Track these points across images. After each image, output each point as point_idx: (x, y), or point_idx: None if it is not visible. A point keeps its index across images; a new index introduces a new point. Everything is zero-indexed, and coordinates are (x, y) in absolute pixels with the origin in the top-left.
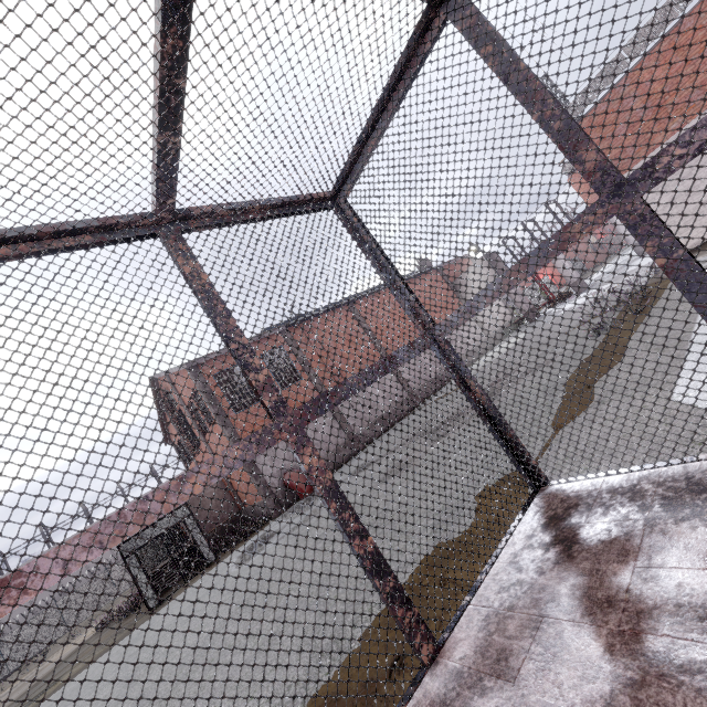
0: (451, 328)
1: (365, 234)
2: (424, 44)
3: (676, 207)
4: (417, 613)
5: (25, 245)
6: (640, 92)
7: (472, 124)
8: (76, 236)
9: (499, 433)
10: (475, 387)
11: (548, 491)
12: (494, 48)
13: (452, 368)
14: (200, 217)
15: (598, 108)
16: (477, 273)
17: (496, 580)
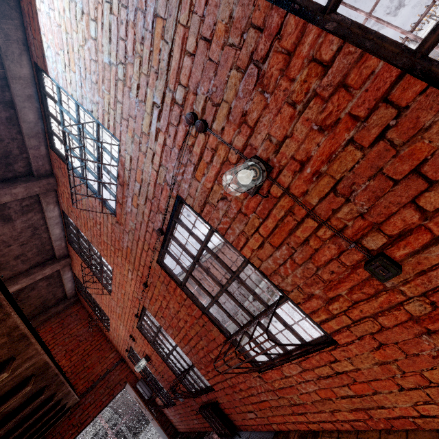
0: None
1: None
2: None
3: None
4: None
5: None
6: None
7: None
8: None
9: None
10: None
11: None
12: None
13: None
14: None
15: None
16: None
17: None
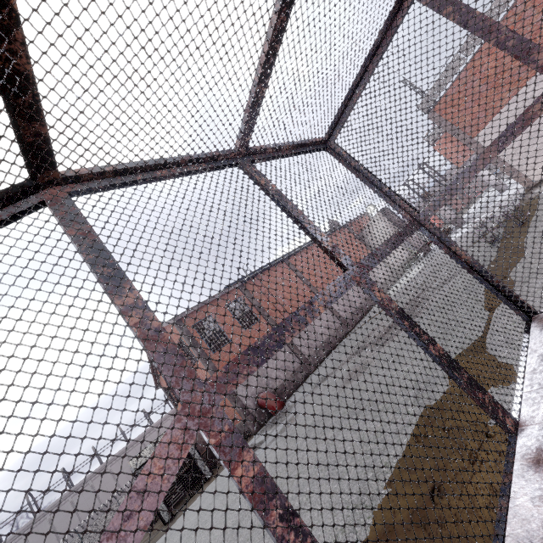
0: (434, 211)
1: (353, 161)
2: (397, 20)
3: (524, 149)
4: (491, 396)
5: (174, 169)
6: (478, 76)
7: (440, 61)
8: (197, 164)
9: (488, 282)
10: (460, 251)
11: (541, 316)
12: (453, 8)
13: (439, 240)
14: (258, 153)
15: (449, 92)
16: (454, 163)
17: (537, 373)
